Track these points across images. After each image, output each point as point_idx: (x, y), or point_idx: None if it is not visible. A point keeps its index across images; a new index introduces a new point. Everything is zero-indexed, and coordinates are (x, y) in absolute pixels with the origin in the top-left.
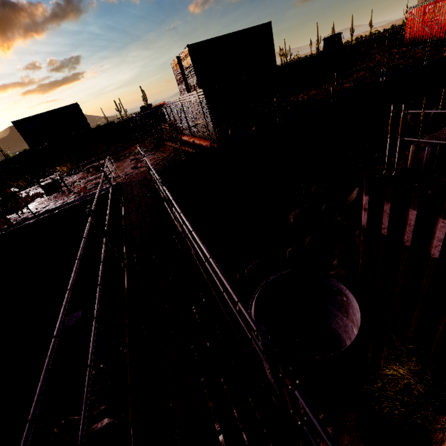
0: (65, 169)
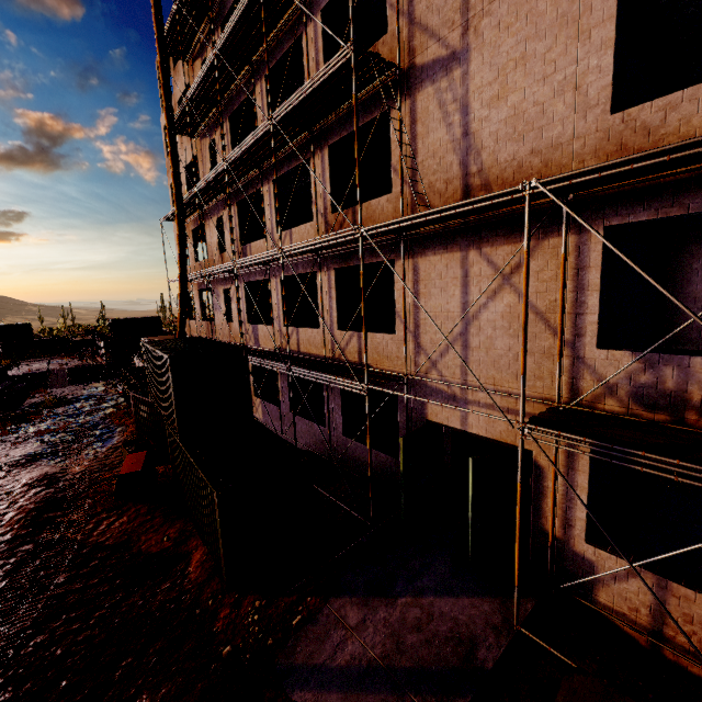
0: (8, 362)
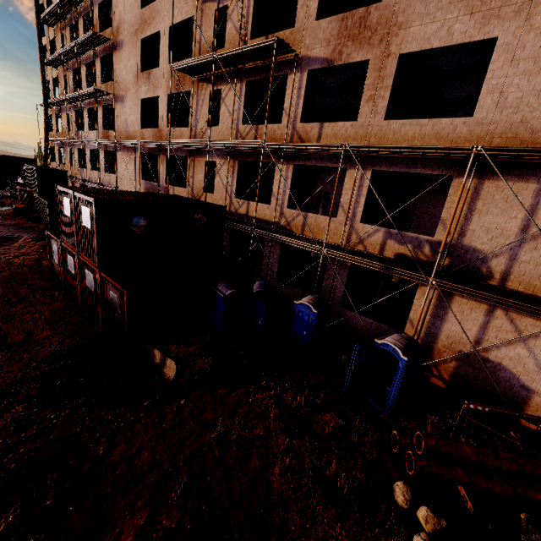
0: None
